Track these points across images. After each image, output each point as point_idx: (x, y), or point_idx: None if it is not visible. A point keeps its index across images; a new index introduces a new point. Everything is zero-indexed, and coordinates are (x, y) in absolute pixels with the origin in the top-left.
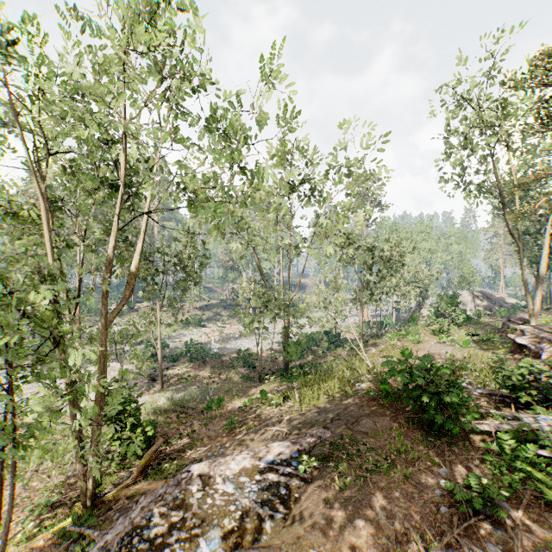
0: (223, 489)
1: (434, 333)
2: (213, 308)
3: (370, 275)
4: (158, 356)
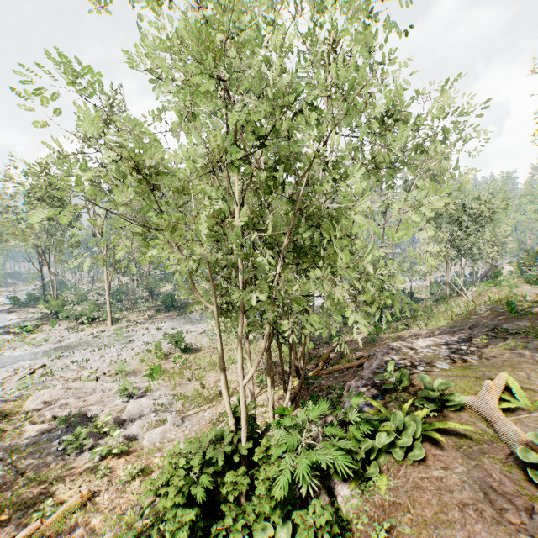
0: (425, 350)
1: (525, 282)
2: None
3: (461, 231)
4: None
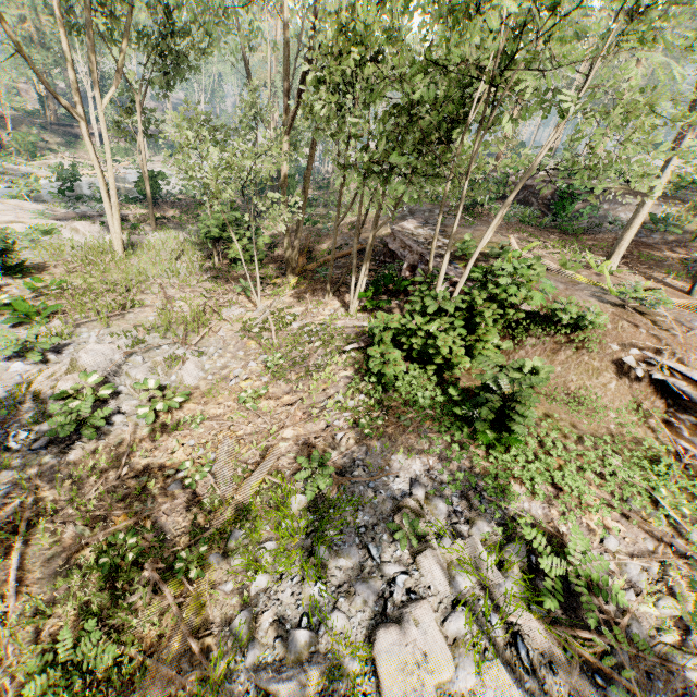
0: (420, 231)
1: None
2: (20, 125)
3: None
4: (146, 184)
